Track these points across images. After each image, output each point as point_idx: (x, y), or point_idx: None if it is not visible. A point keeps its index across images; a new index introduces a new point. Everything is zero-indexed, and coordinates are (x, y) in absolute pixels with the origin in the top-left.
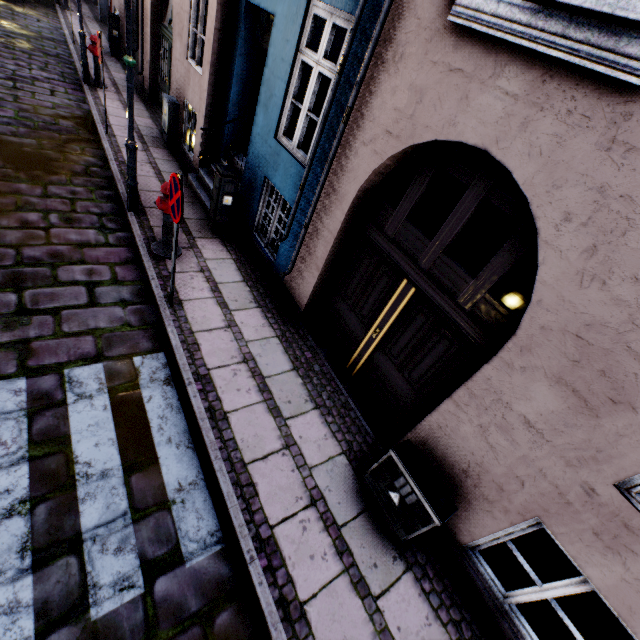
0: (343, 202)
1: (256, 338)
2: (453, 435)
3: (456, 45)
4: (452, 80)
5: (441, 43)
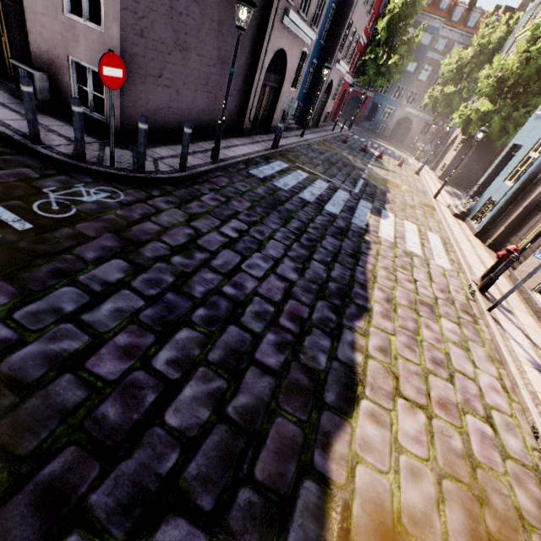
0: None
1: None
2: (40, 51)
3: None
4: None
5: None
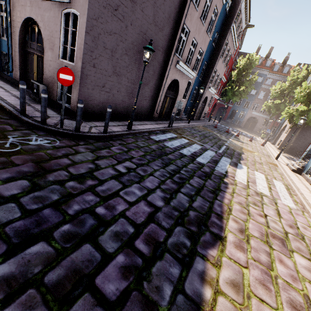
0: (17, 43)
1: (1, 84)
2: (47, 77)
3: (21, 1)
4: (23, 7)
5: (19, 1)
